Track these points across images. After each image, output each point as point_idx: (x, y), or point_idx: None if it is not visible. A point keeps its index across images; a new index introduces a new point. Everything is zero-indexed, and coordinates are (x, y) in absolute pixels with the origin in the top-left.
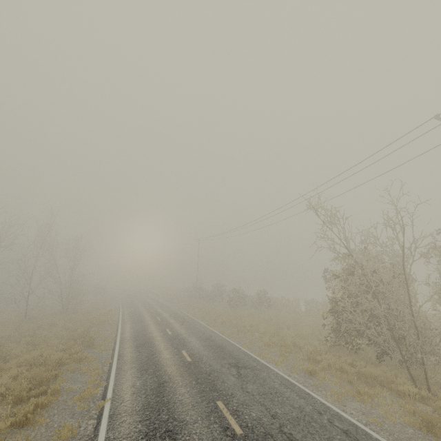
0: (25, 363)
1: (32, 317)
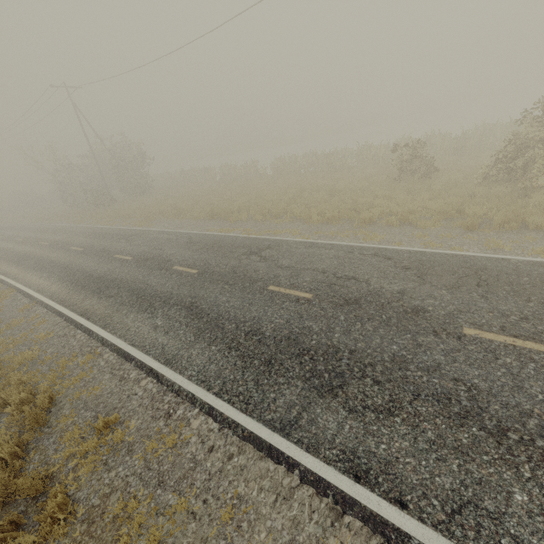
0: None
1: None
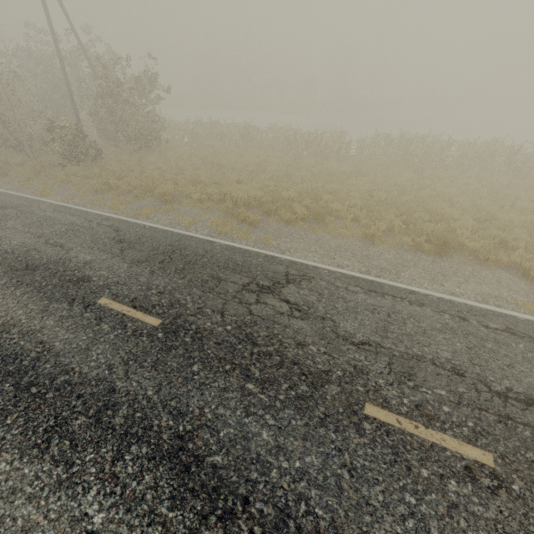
0: None
1: None
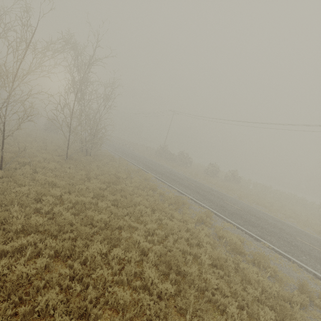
0: (208, 244)
1: (70, 157)
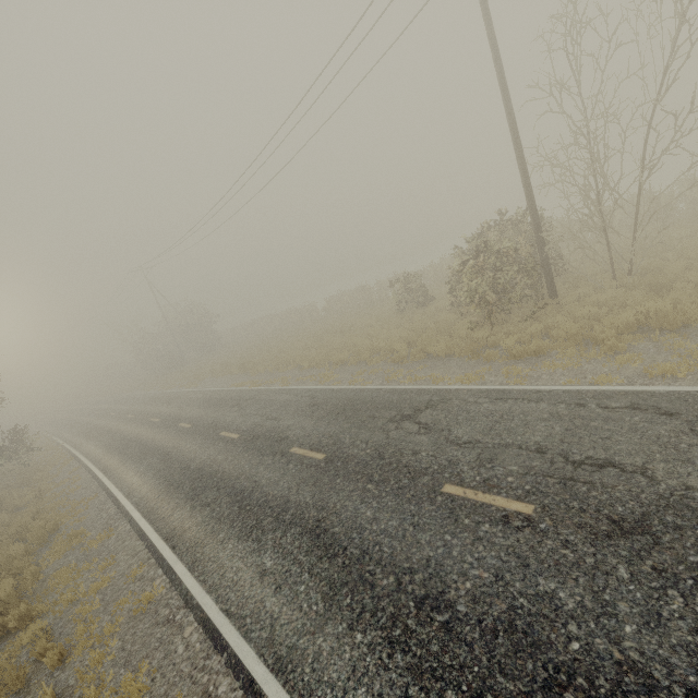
0: None
1: None
